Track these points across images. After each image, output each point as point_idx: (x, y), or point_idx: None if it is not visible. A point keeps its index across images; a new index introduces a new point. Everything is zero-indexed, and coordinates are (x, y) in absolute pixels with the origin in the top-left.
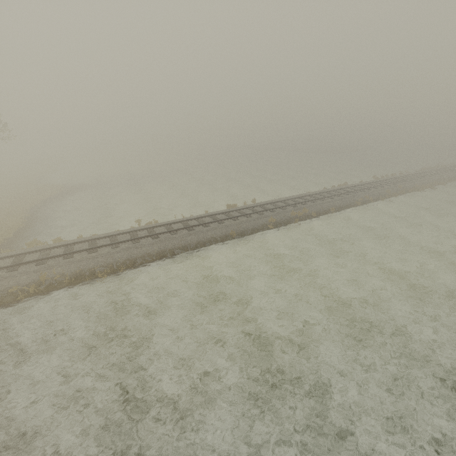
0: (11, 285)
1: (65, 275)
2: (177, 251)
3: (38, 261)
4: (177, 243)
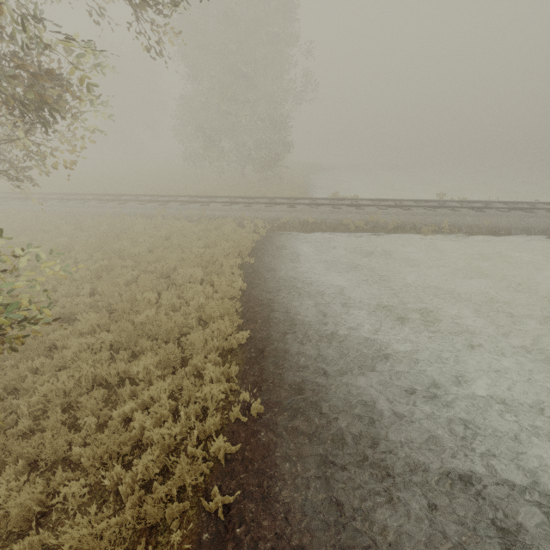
0: (342, 218)
1: (387, 222)
2: (514, 230)
3: (356, 206)
4: (514, 222)
